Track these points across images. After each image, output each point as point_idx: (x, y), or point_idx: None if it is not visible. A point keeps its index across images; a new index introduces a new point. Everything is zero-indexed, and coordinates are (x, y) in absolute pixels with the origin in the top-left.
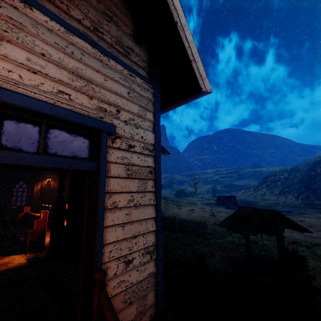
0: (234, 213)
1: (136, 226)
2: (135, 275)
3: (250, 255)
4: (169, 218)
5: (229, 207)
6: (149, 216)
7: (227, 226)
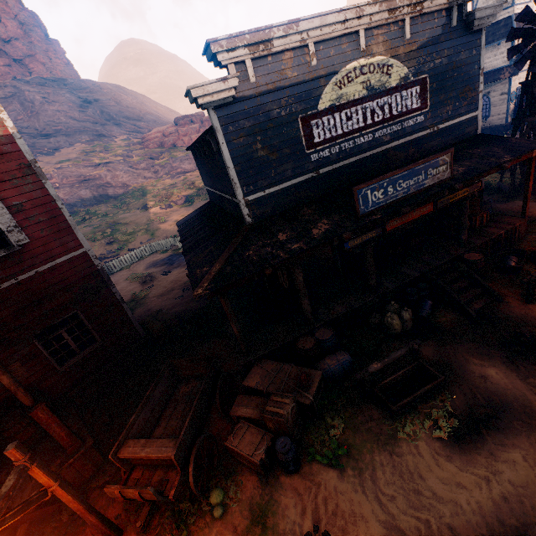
0: None
1: None
2: None
3: None
4: None
5: None
6: None
7: None
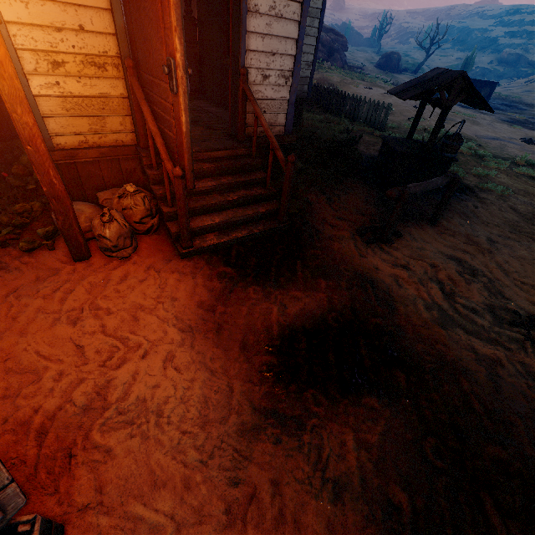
0: (418, 77)
1: (275, 43)
2: (270, 92)
3: (410, 138)
4: (339, 94)
5: (466, 106)
6: (289, 36)
7: (395, 92)
